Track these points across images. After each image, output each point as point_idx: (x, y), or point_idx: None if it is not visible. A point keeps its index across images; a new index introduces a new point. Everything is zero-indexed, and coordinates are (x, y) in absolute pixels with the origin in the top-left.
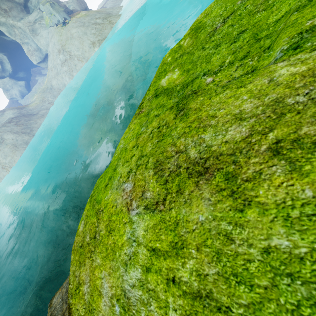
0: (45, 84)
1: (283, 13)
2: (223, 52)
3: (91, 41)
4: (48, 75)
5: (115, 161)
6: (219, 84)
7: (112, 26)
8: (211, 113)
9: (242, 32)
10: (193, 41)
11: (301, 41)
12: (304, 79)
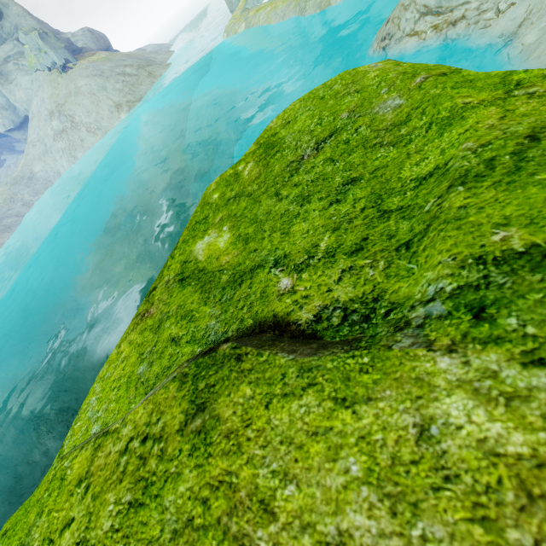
0: (18, 169)
1: (432, 167)
2: (316, 219)
3: (113, 101)
4: (27, 154)
5: (35, 505)
6: (305, 305)
7: (154, 81)
8: (262, 483)
9: (351, 181)
10: (260, 171)
11: (489, 291)
12: (531, 510)
